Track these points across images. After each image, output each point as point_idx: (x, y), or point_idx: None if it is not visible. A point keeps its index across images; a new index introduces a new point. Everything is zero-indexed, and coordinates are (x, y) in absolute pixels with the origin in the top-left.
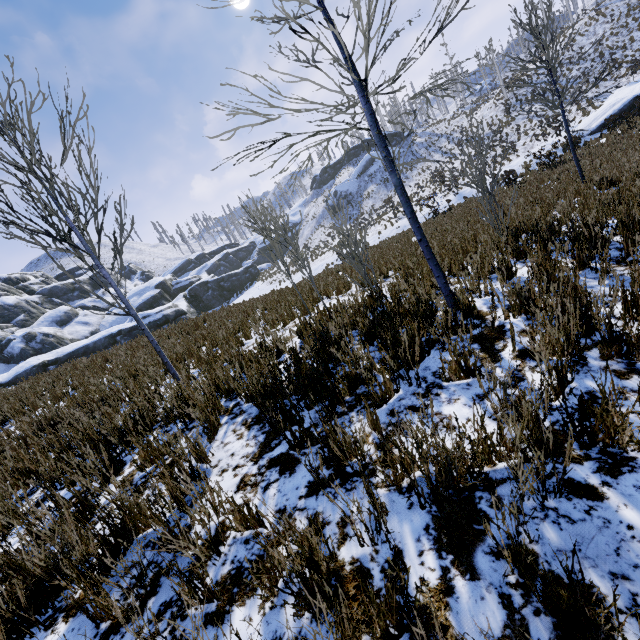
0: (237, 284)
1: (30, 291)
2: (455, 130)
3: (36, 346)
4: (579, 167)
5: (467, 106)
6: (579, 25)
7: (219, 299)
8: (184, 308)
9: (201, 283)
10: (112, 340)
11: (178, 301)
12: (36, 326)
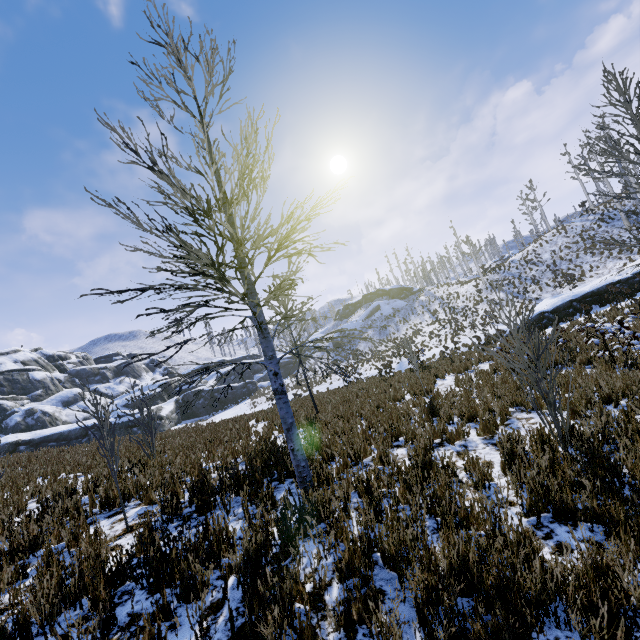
0: (231, 397)
1: (63, 369)
2: (448, 296)
3: (31, 422)
4: (313, 401)
5: (471, 275)
6: (550, 233)
7: (208, 409)
8: (165, 413)
9: (196, 390)
10: (85, 432)
11: (168, 404)
12: (45, 402)
